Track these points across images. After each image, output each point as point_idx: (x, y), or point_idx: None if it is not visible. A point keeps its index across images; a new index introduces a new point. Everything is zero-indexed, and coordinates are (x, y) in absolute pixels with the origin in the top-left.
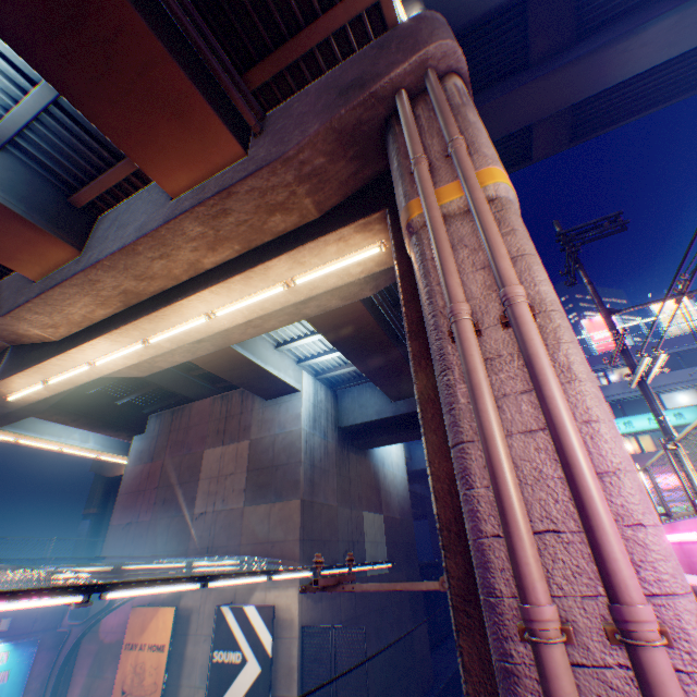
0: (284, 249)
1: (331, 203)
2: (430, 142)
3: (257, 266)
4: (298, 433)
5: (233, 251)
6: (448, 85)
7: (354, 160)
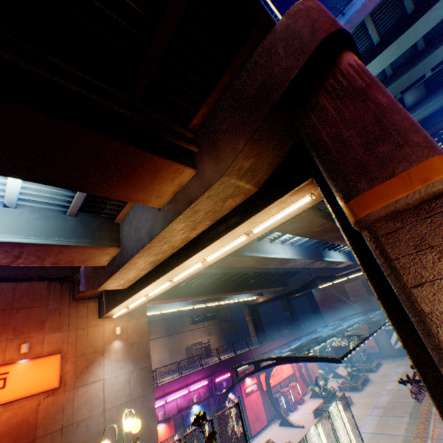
0: None
1: None
2: None
3: None
4: None
5: None
6: None
7: None
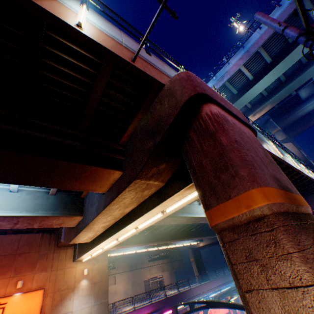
0: None
1: None
2: None
3: None
4: None
5: None
6: None
7: None
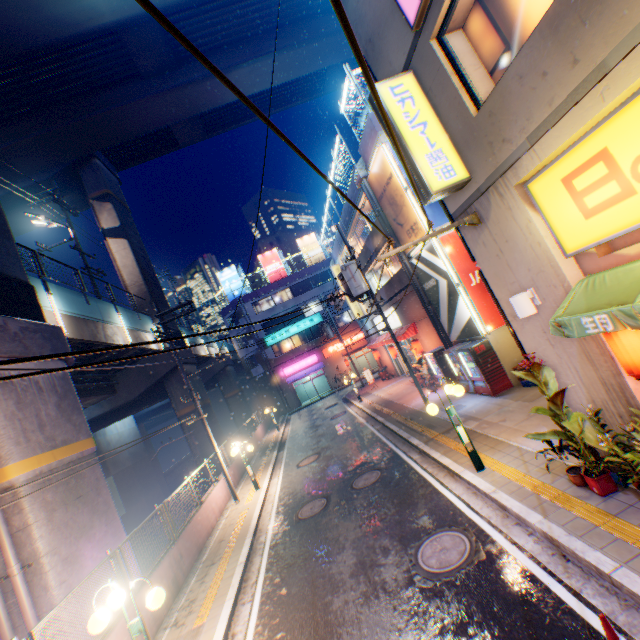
0: None
1: None
2: None
3: None
4: None
5: None
6: None
7: None
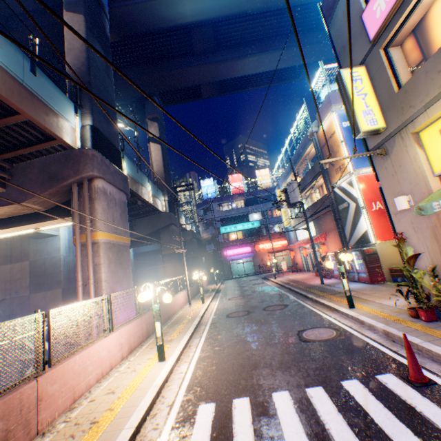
0: (32, 222)
1: (53, 206)
2: (84, 211)
3: (19, 226)
4: (60, 258)
5: (5, 216)
6: (93, 185)
7: (60, 197)
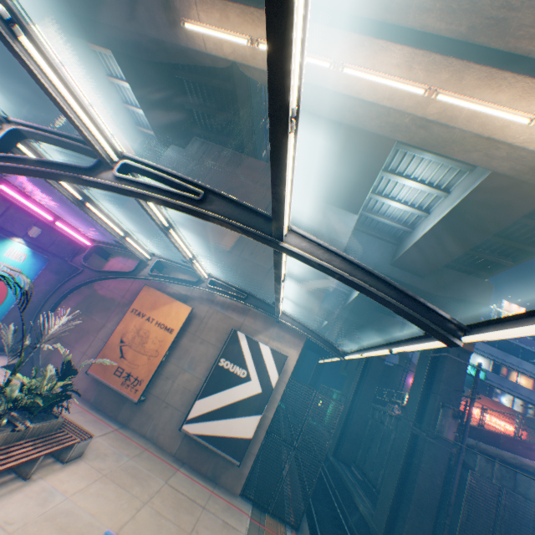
0: None
1: None
2: None
3: None
4: (342, 246)
5: None
6: None
7: None
